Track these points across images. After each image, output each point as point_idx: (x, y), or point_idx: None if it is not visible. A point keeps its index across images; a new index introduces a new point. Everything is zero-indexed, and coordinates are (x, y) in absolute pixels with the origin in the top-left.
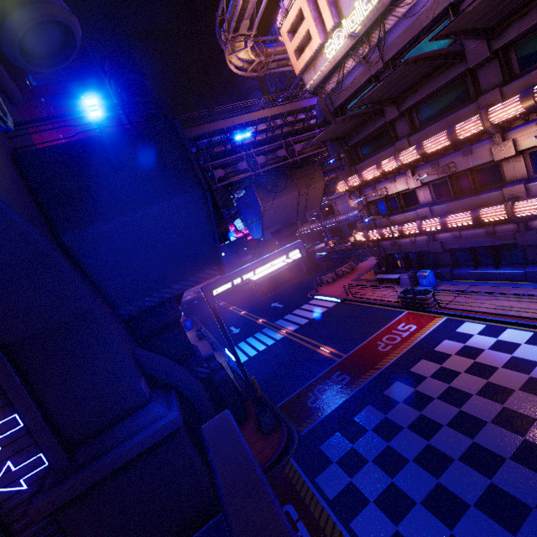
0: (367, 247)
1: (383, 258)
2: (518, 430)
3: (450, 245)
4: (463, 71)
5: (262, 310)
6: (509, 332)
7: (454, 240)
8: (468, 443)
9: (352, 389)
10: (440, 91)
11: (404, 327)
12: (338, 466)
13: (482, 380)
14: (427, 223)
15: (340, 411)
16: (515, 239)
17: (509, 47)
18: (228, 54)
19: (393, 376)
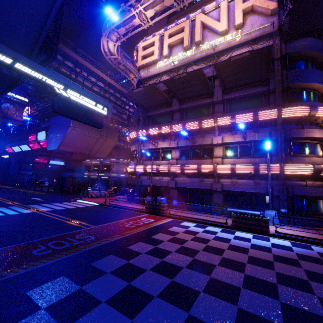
0: (130, 178)
1: (138, 187)
2: (239, 269)
3: (180, 184)
4: (210, 102)
5: (18, 199)
6: (210, 227)
7: (183, 182)
8: (207, 278)
9: (95, 244)
10: (198, 107)
11: (146, 219)
12: (47, 314)
13: (203, 244)
14: (174, 166)
15: (75, 258)
16: (211, 187)
17: (228, 102)
18: (105, 36)
19: (137, 239)
